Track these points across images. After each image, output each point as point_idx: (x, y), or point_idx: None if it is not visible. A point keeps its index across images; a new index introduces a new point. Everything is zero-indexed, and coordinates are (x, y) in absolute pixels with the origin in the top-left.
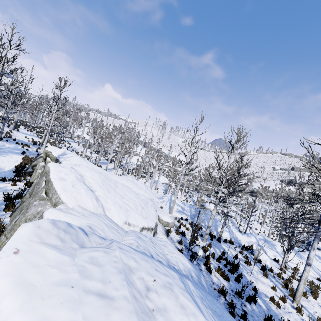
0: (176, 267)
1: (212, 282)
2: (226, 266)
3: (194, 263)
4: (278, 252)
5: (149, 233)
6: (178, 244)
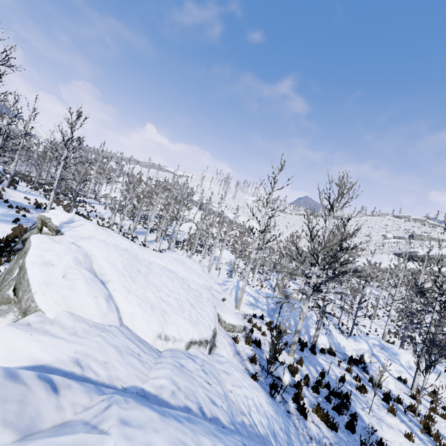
0: (247, 418)
1: (309, 436)
2: (329, 400)
3: (278, 399)
4: (403, 365)
5: (202, 351)
6: (250, 362)
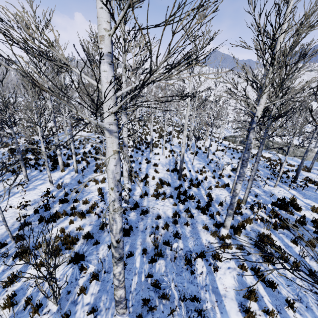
0: None
1: None
2: None
3: None
4: None
5: None
6: None
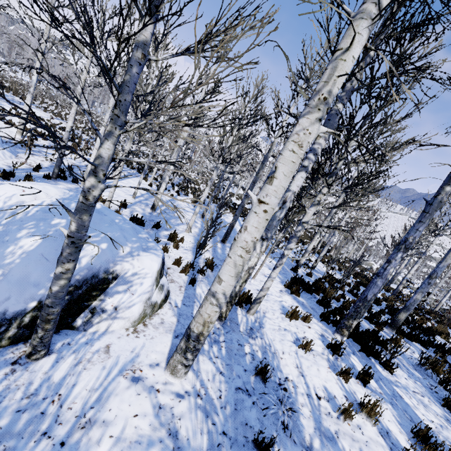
0: None
1: None
2: None
3: None
4: None
5: None
6: None
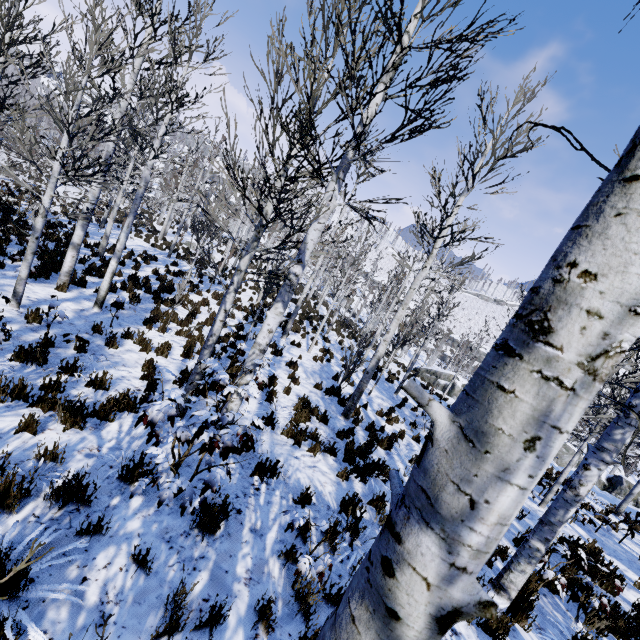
0: None
1: None
2: None
3: None
4: None
5: None
6: None
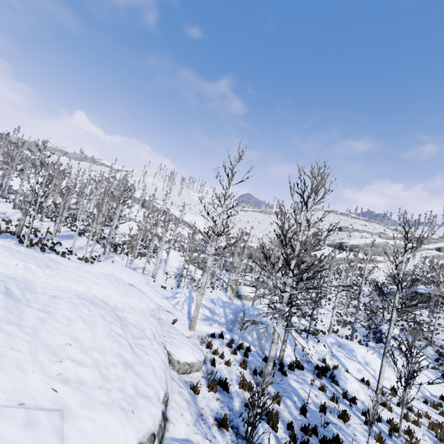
0: None
1: None
2: None
3: None
4: (360, 361)
5: None
6: (219, 428)
